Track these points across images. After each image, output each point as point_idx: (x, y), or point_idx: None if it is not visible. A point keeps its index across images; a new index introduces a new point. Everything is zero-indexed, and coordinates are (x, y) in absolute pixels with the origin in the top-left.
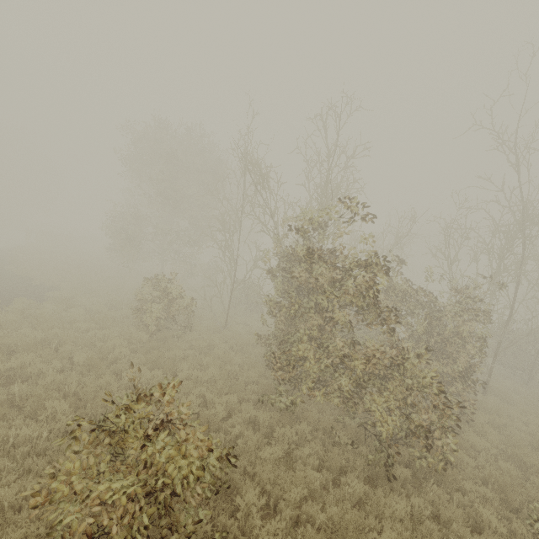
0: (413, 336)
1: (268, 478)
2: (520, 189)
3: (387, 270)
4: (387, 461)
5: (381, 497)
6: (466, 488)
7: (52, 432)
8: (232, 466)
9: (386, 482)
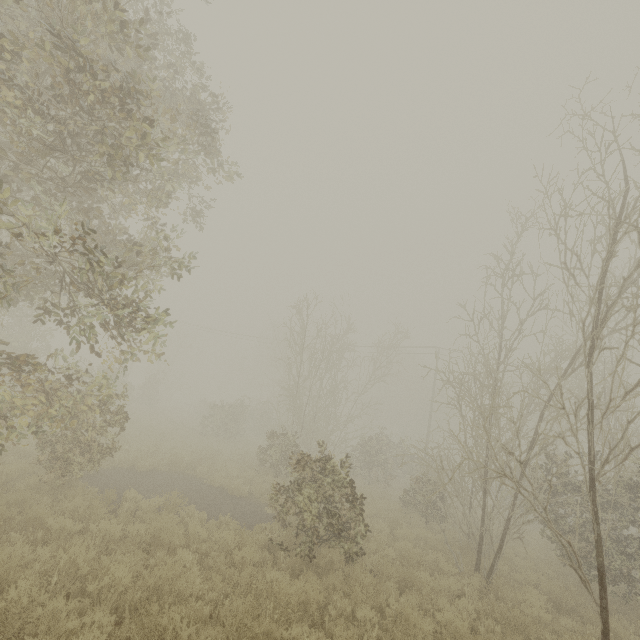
0: None
1: None
2: None
3: None
4: None
5: None
6: None
7: None
8: None
9: None
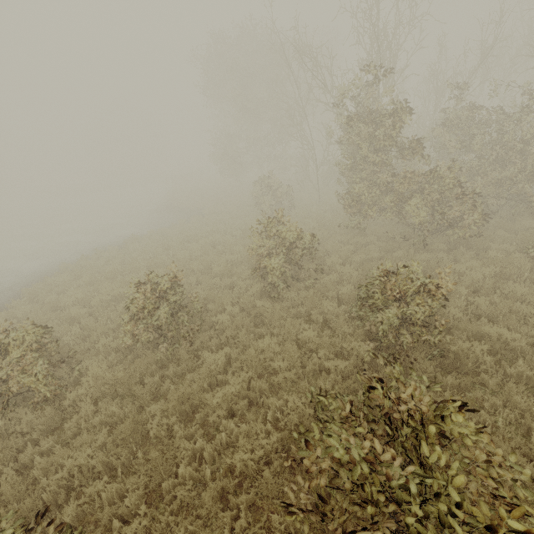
0: (481, 156)
1: (346, 258)
2: None
3: (408, 111)
4: (423, 239)
5: (412, 253)
6: (492, 248)
7: (242, 254)
8: (318, 243)
9: (424, 252)
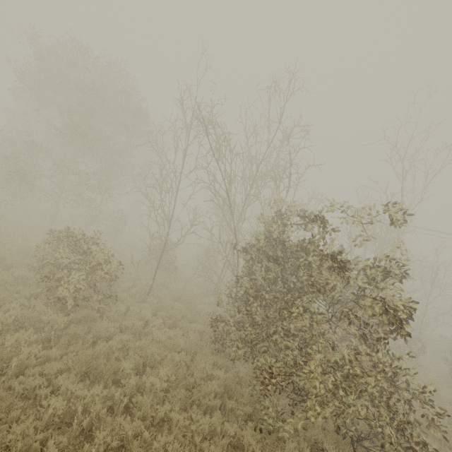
0: None
1: None
2: (403, 197)
3: (401, 280)
4: None
5: None
6: None
7: None
8: None
9: None
